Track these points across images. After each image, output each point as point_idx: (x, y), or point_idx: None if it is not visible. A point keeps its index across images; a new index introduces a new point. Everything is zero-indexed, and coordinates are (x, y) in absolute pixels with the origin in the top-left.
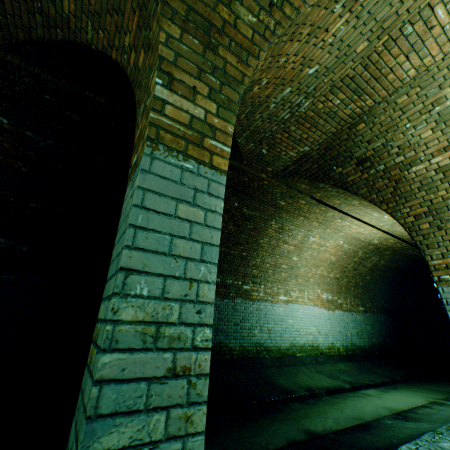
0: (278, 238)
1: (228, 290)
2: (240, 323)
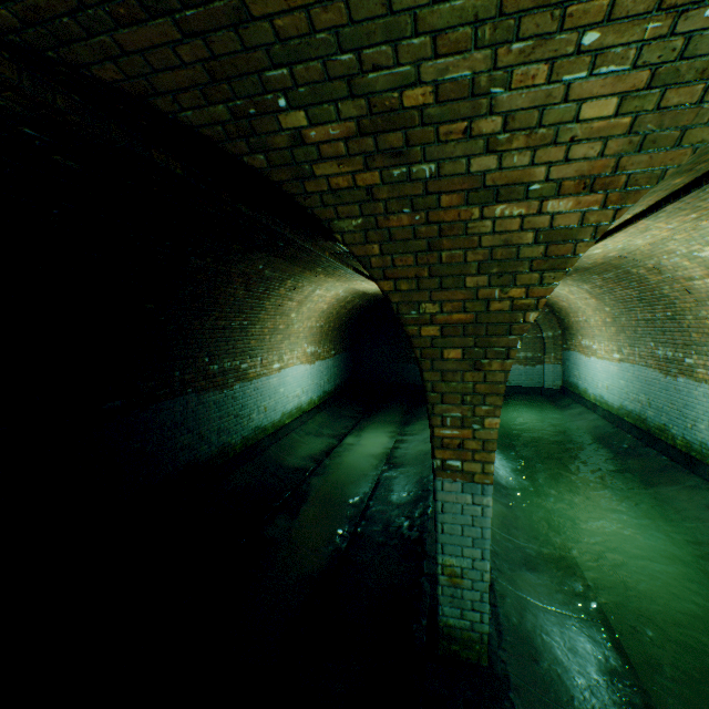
0: (286, 297)
1: (227, 377)
2: (241, 413)
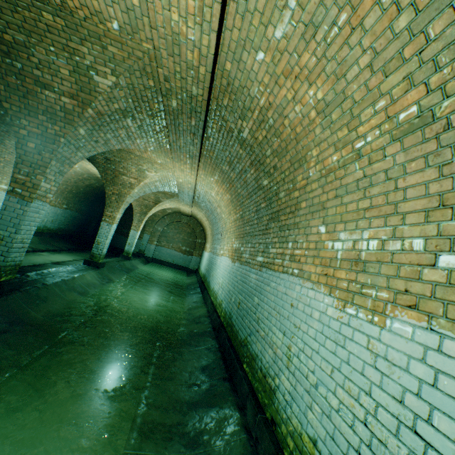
0: None
1: None
2: None
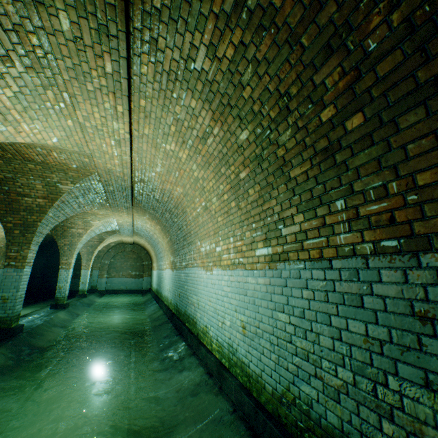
0: None
1: None
2: None
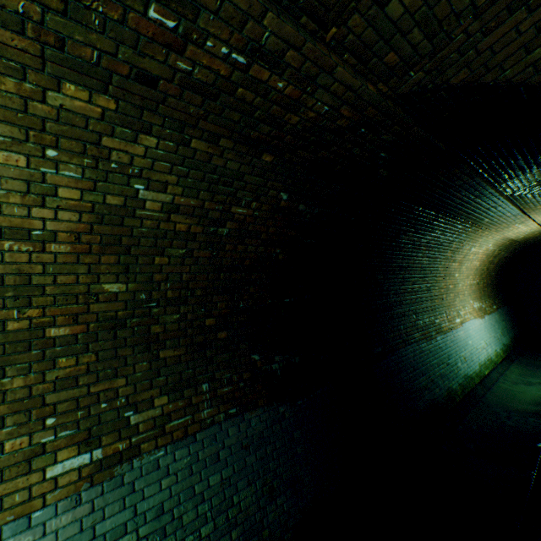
0: (450, 258)
1: (430, 330)
2: (449, 361)
